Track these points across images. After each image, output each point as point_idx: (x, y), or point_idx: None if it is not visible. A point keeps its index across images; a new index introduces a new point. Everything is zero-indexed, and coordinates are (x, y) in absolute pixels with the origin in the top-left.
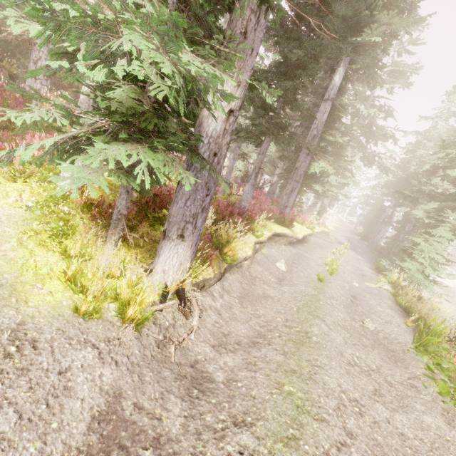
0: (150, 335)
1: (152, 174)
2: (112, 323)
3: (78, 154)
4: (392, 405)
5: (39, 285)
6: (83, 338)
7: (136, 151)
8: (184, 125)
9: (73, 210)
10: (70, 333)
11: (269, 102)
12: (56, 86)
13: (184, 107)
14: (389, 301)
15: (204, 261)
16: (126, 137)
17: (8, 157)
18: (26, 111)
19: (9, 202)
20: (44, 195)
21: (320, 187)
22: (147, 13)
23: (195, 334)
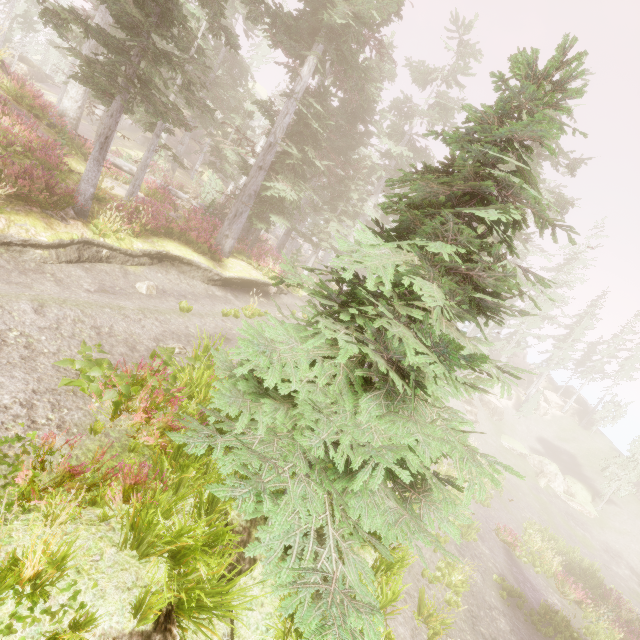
0: None
1: None
2: None
3: None
4: None
5: None
6: None
7: None
8: None
9: None
10: None
11: None
12: None
13: None
14: None
15: None
16: None
17: None
18: None
19: None
20: None
21: (282, 220)
22: None
23: None
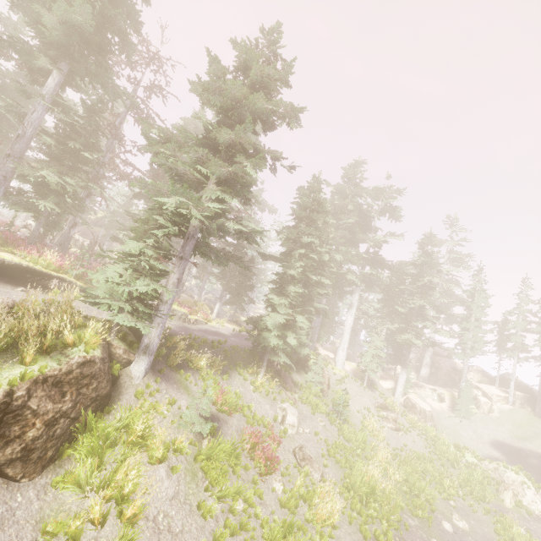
0: None
1: None
2: None
3: None
4: None
5: None
6: None
7: None
8: None
9: None
10: None
11: None
12: None
13: None
14: None
15: None
16: None
17: None
18: None
19: None
20: None
21: (42, 202)
22: None
23: None
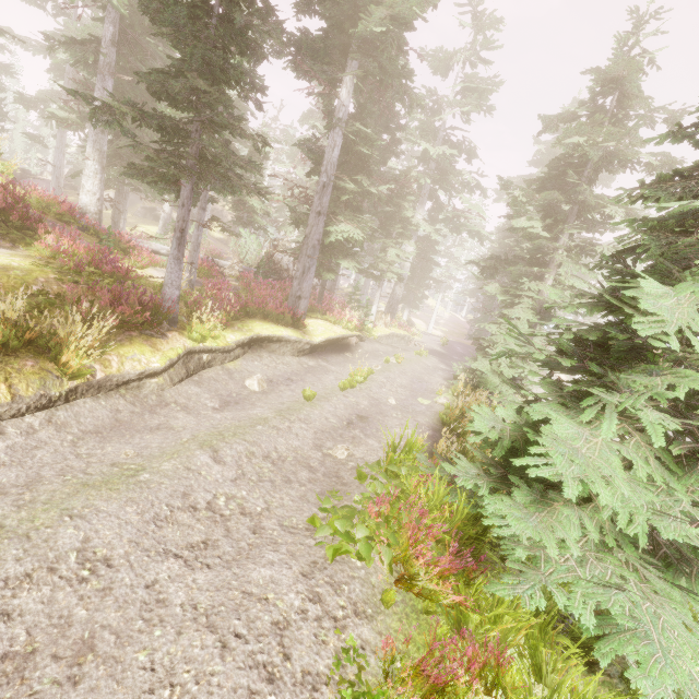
0: None
1: None
2: None
3: None
4: (215, 560)
5: None
6: None
7: None
8: None
9: None
10: None
11: None
12: None
13: None
14: (428, 419)
15: None
16: None
17: None
18: None
19: None
20: None
21: (352, 264)
22: None
23: None
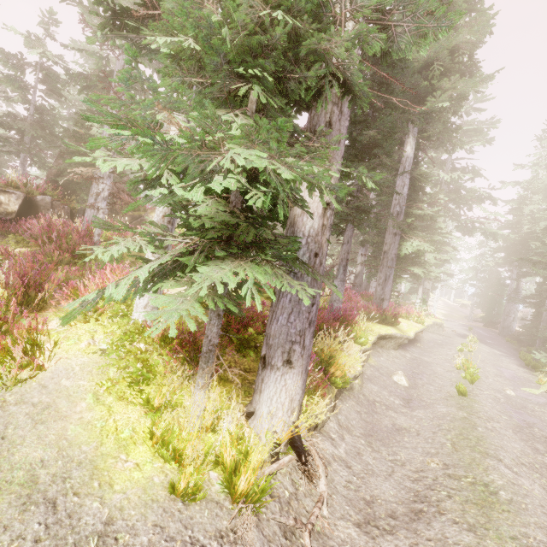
0: (277, 520)
1: (238, 288)
2: (218, 503)
3: (161, 281)
4: None
5: (123, 456)
6: (187, 537)
7: (241, 268)
8: (268, 228)
9: (150, 346)
10: (170, 530)
11: (368, 187)
12: (113, 213)
13: (269, 210)
14: None
15: (313, 391)
16: (224, 253)
17: (96, 298)
18: (88, 243)
19: (82, 348)
20: (117, 333)
21: (420, 269)
22: (255, 125)
23: (327, 506)
